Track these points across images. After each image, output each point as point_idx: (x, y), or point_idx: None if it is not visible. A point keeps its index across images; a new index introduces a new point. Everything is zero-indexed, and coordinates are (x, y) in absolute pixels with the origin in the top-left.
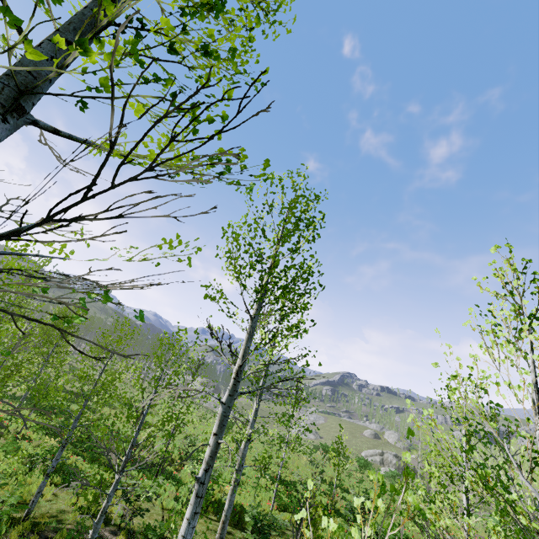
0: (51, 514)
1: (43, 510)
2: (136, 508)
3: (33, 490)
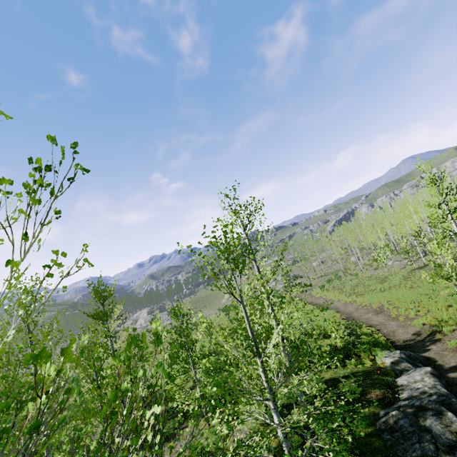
0: None
1: None
2: None
3: None
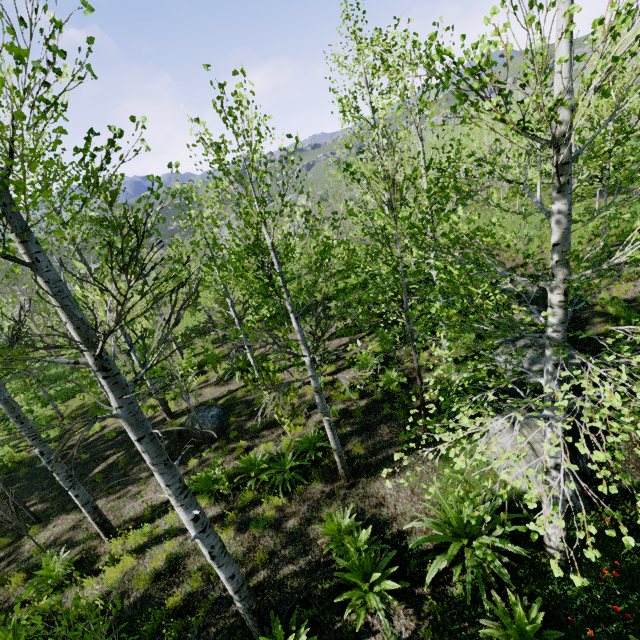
0: (76, 410)
1: (69, 413)
2: (123, 374)
3: (49, 414)
